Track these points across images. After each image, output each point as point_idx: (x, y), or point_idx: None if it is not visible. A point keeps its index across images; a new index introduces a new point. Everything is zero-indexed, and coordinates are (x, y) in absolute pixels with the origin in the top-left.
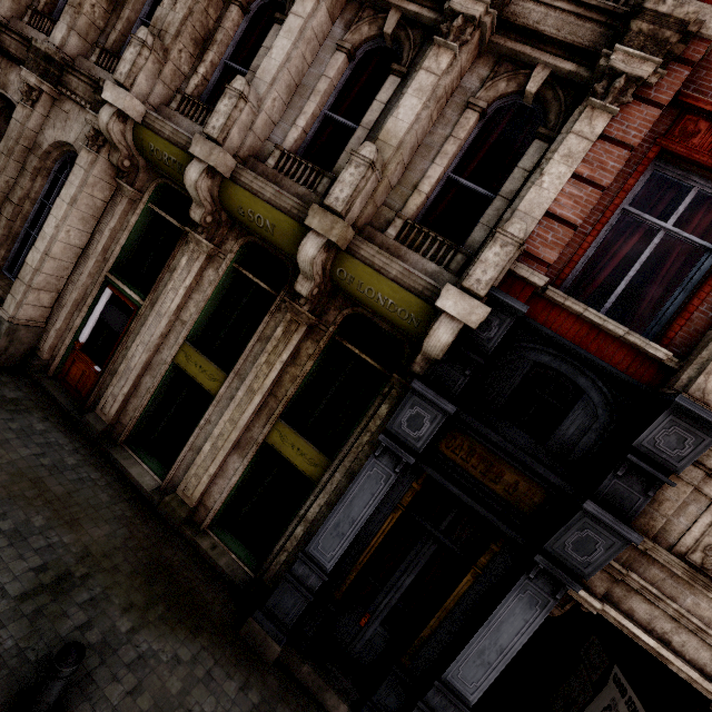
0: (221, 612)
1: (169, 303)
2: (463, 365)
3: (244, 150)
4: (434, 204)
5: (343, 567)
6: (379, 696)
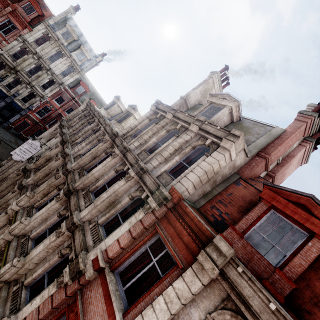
0: None
1: None
2: None
3: (20, 233)
4: (39, 280)
5: None
6: None
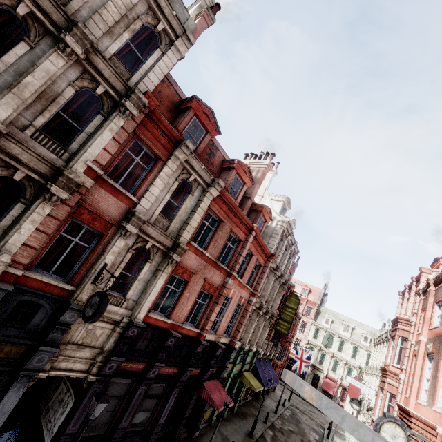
0: None
1: None
2: None
3: None
4: None
5: None
6: None
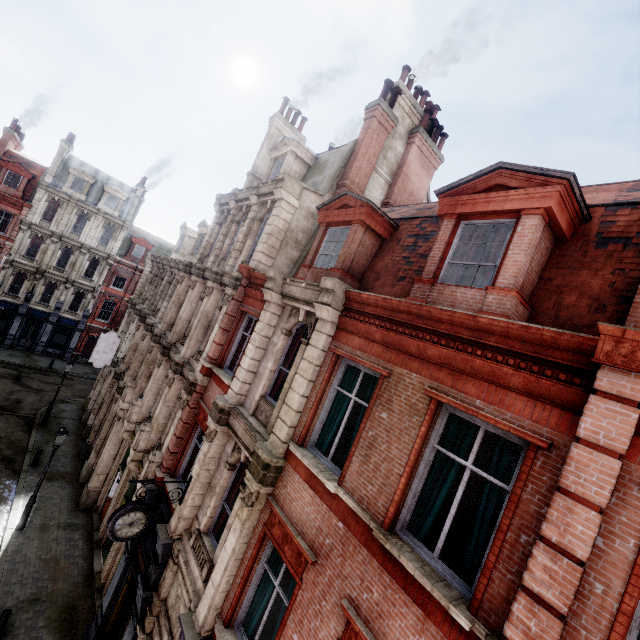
0: (80, 636)
1: (123, 479)
2: None
3: (139, 419)
4: None
5: (110, 614)
6: None
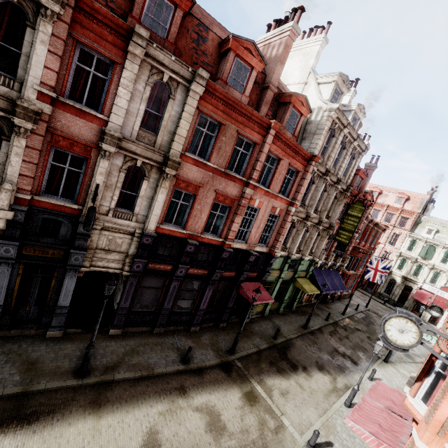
0: None
1: None
2: (15, 228)
3: None
4: None
5: (8, 300)
6: (43, 321)
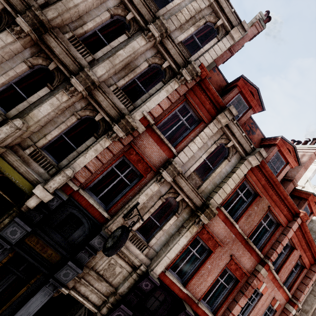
0: None
1: None
2: (41, 212)
3: None
4: (54, 142)
5: None
6: None
